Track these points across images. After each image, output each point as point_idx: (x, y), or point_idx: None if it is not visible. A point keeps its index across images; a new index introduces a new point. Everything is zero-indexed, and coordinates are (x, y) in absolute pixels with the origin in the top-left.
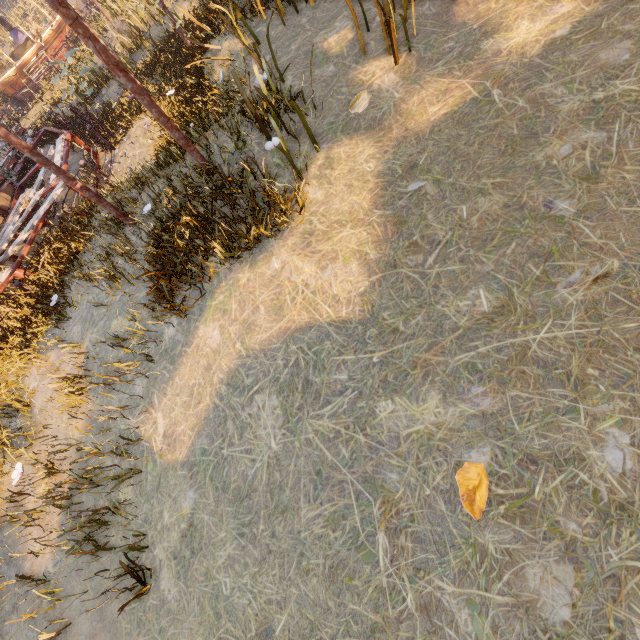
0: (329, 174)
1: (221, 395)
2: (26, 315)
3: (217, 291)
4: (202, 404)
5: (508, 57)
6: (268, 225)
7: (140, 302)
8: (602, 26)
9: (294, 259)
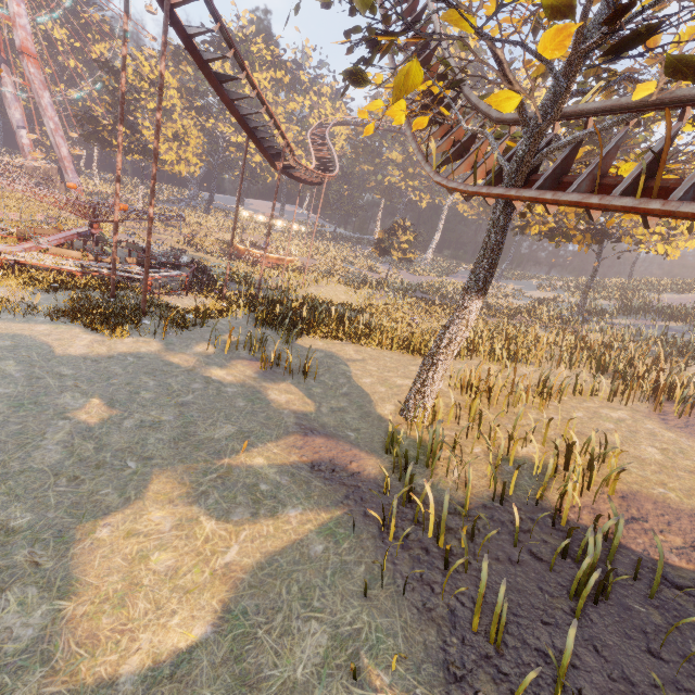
0: (140, 342)
1: (8, 335)
2: (48, 280)
3: (68, 326)
4: (2, 332)
5: (204, 371)
6: (101, 328)
7: (60, 310)
8: (214, 384)
9: (89, 340)
